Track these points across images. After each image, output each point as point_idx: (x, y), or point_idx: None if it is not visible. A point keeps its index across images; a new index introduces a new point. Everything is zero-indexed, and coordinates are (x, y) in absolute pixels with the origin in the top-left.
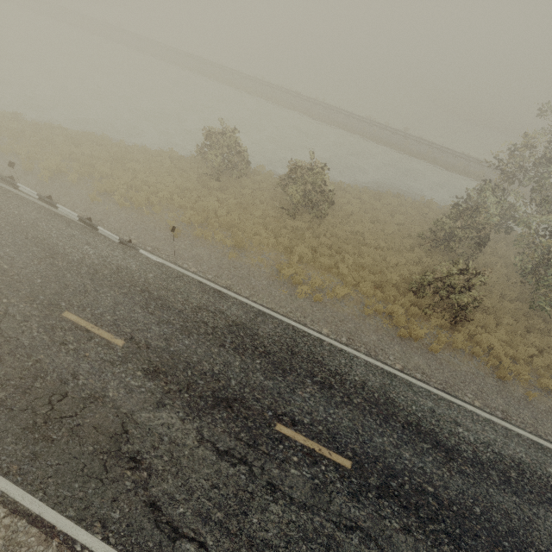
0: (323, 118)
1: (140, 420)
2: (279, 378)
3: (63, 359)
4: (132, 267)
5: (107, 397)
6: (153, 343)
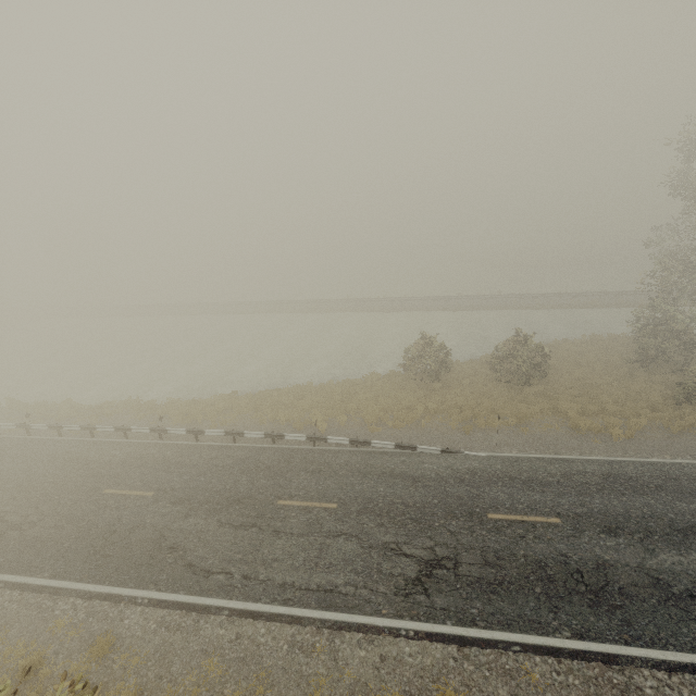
0: (429, 308)
1: (654, 567)
2: (695, 499)
3: (538, 547)
4: (478, 466)
5: (608, 561)
6: (578, 511)
